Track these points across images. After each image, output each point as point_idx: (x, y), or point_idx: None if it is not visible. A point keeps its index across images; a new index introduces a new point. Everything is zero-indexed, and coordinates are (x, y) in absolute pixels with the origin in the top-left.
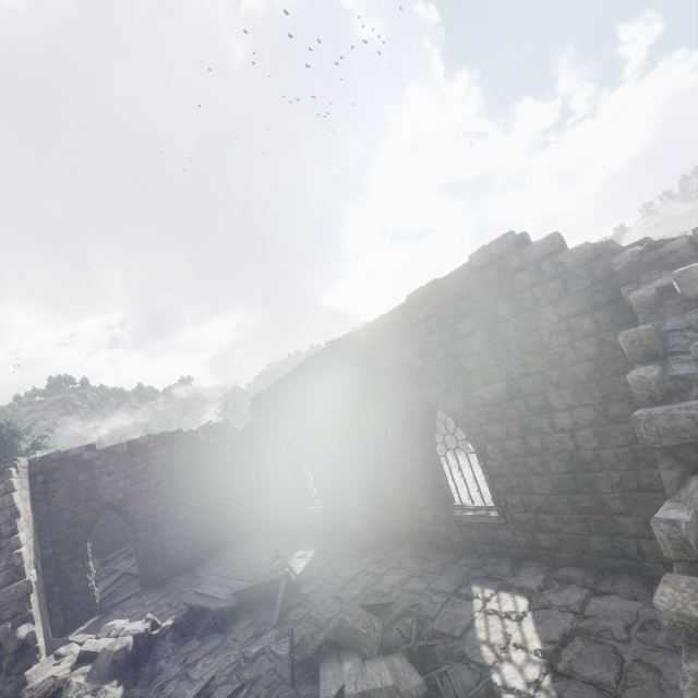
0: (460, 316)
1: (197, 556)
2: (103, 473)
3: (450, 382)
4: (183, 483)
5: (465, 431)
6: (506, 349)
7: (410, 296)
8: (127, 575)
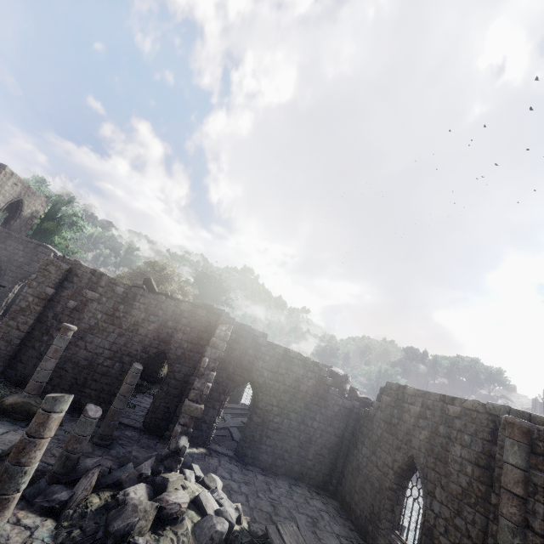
0: None
1: (275, 467)
2: (261, 358)
3: None
4: (298, 404)
5: None
6: None
7: None
8: (228, 430)
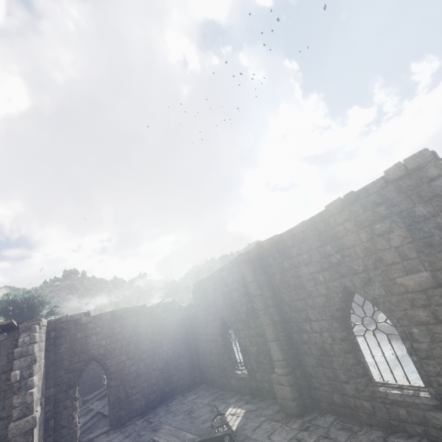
0: (377, 218)
1: (150, 404)
2: (92, 333)
3: (370, 272)
4: (144, 345)
5: (387, 314)
6: (427, 243)
7: (329, 205)
8: (99, 414)
